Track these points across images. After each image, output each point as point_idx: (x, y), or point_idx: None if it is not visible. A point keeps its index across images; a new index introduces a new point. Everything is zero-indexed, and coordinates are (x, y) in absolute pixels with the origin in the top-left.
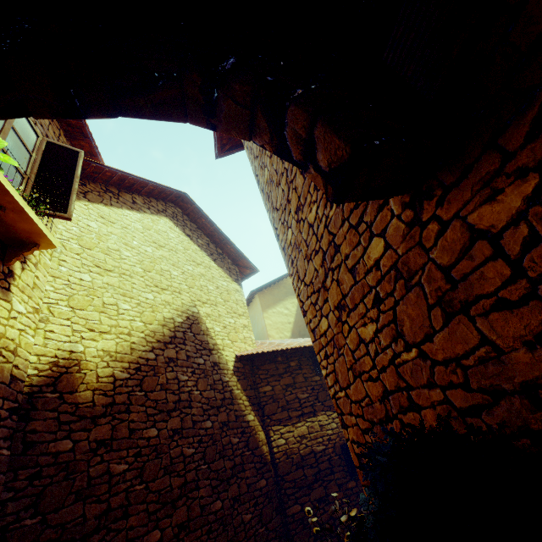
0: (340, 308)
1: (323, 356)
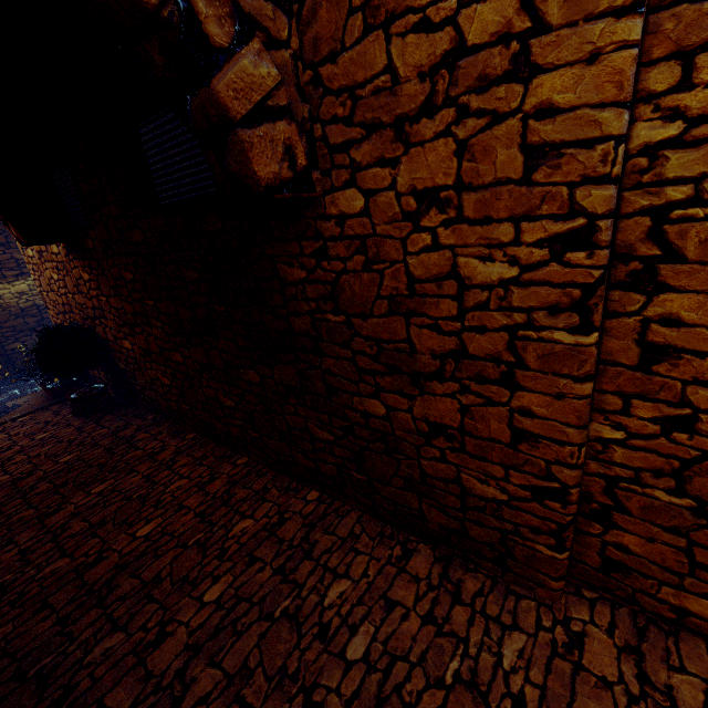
0: (40, 254)
1: (32, 269)
